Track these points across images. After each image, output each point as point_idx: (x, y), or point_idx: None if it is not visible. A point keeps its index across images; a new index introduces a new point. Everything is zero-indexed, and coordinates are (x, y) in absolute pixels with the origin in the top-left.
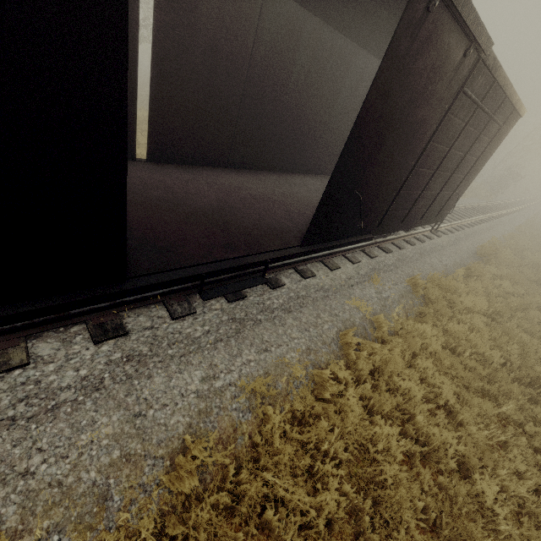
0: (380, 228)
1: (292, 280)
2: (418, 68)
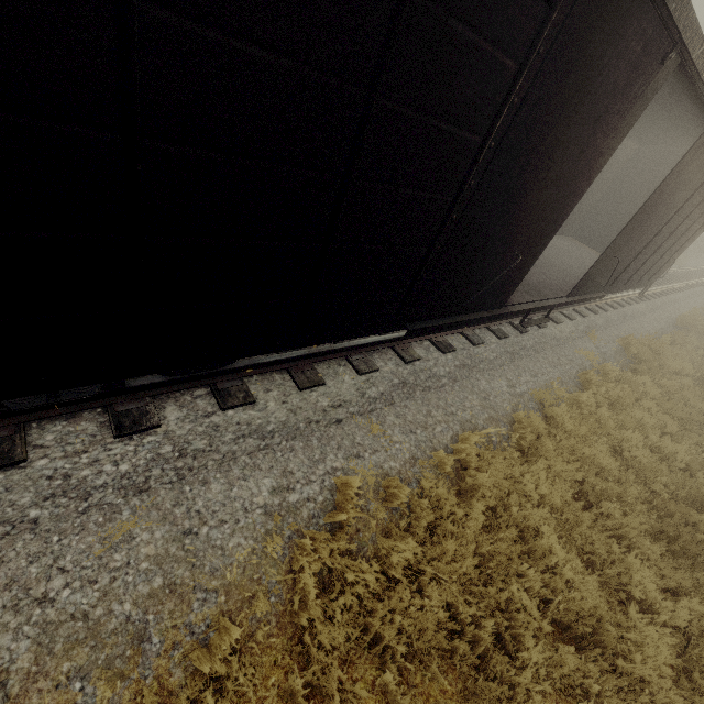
0: (610, 288)
1: (532, 328)
2: (689, 170)
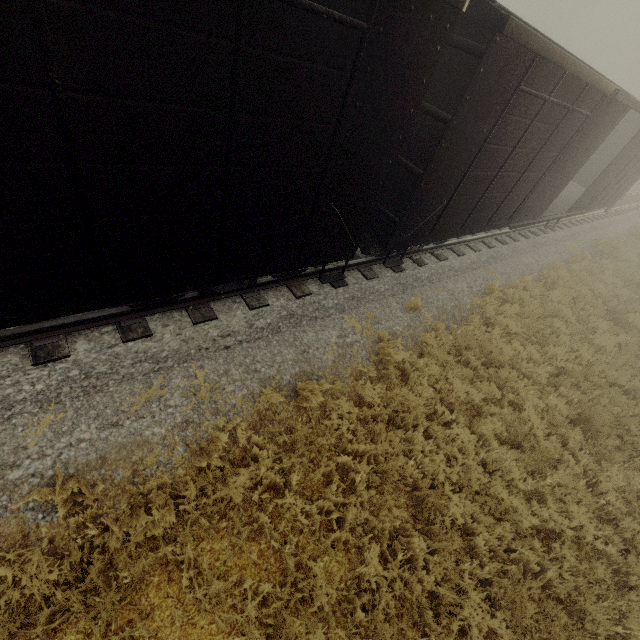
0: (588, 207)
1: (541, 234)
2: (637, 140)
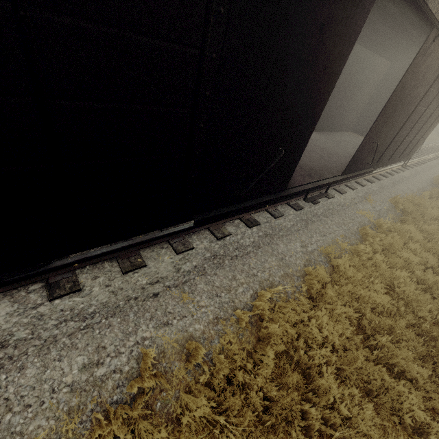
0: (377, 164)
1: (322, 199)
2: (421, 69)
